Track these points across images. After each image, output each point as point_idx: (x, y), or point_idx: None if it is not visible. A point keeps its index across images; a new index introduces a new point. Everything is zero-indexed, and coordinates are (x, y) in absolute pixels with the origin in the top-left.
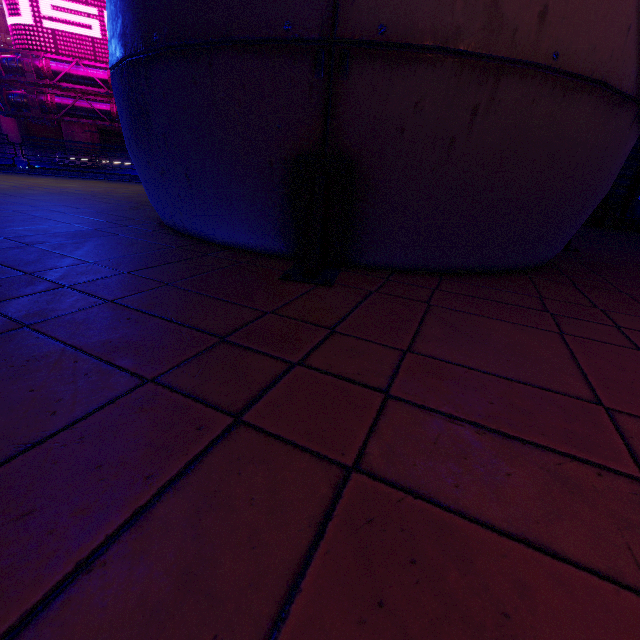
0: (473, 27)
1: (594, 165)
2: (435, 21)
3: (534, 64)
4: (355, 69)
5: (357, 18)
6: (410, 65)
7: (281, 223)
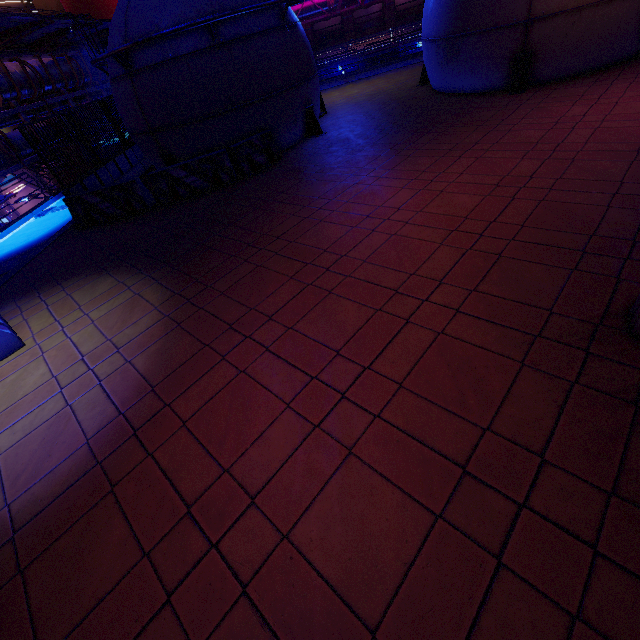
0: (571, 2)
1: (632, 17)
2: (559, 5)
3: (593, 3)
4: (535, 26)
5: (536, 12)
6: (551, 19)
7: (505, 78)
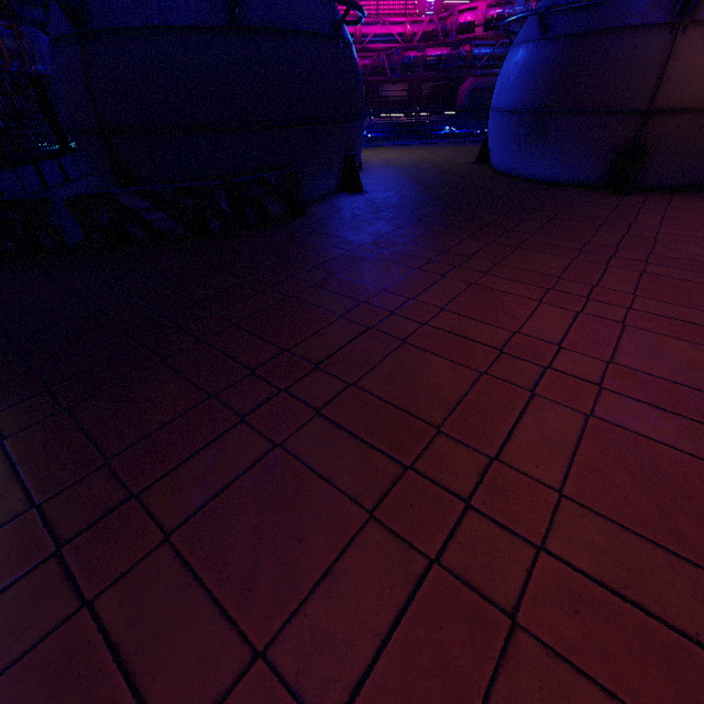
0: None
1: None
2: (690, 101)
3: None
4: (656, 118)
5: (661, 102)
6: (678, 115)
7: (603, 173)
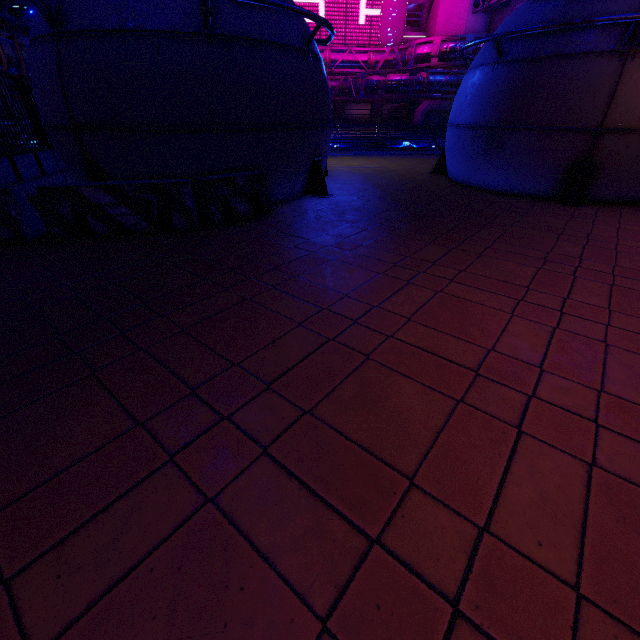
0: None
1: None
2: (639, 122)
3: None
4: (606, 137)
5: (611, 122)
6: (627, 135)
7: (555, 186)
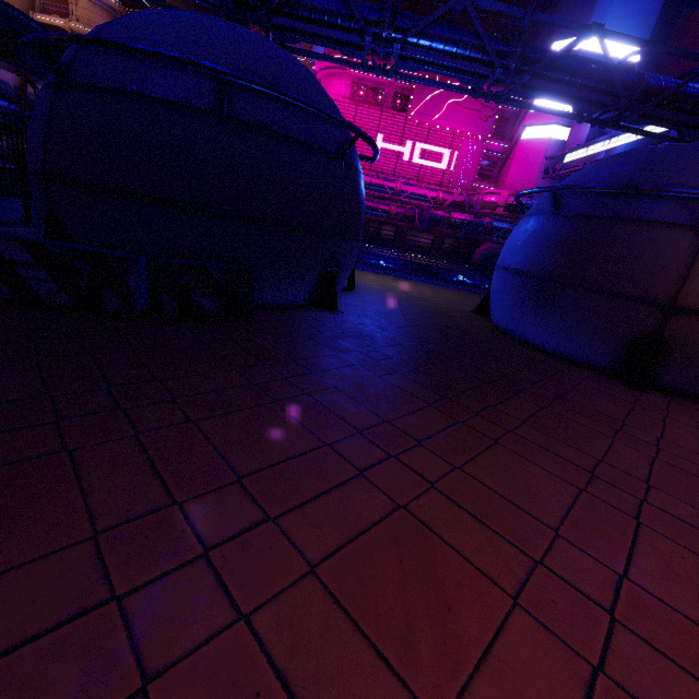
0: None
1: None
2: None
3: None
4: (680, 316)
5: (686, 301)
6: None
7: (615, 359)
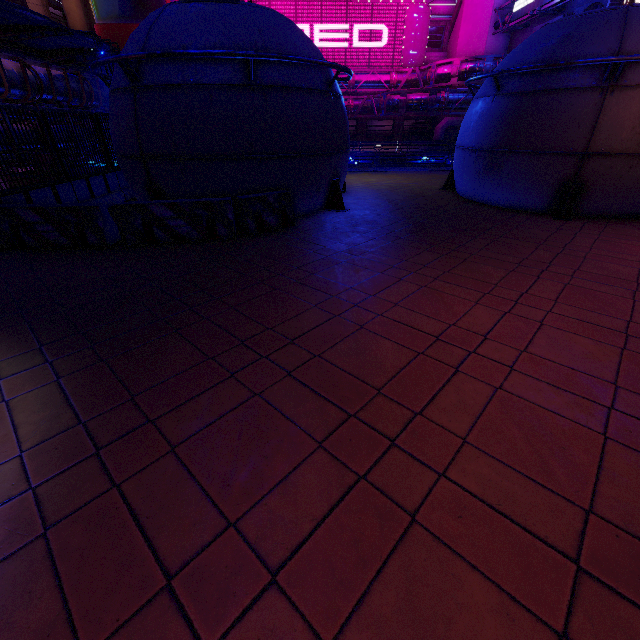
0: (632, 147)
1: None
2: (620, 147)
3: None
4: (591, 159)
5: (594, 147)
6: (610, 158)
7: (549, 202)
